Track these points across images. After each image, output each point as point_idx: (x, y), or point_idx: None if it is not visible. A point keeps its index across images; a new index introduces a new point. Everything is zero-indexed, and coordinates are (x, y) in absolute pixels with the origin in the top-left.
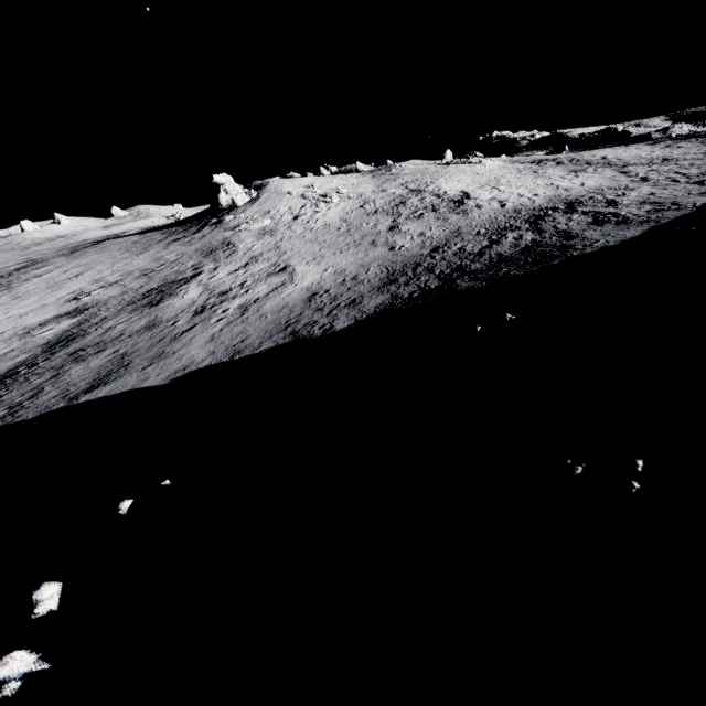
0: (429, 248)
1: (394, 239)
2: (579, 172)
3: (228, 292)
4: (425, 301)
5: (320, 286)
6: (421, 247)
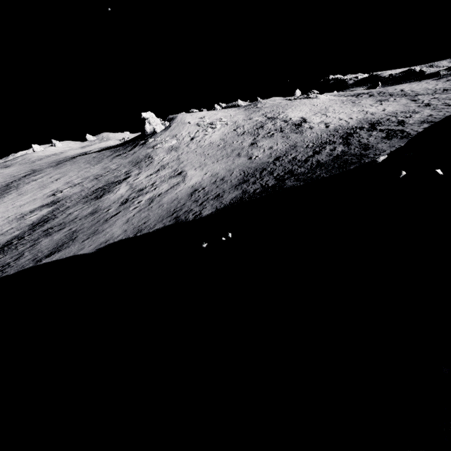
0: (273, 158)
1: (252, 152)
2: (383, 101)
3: (144, 189)
4: (261, 196)
5: (200, 184)
6: (269, 157)
